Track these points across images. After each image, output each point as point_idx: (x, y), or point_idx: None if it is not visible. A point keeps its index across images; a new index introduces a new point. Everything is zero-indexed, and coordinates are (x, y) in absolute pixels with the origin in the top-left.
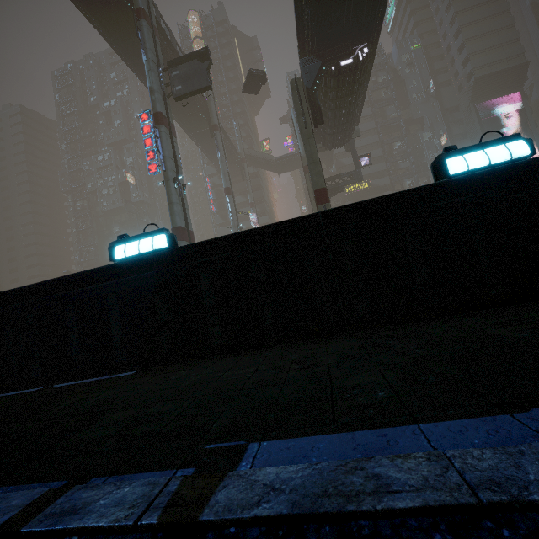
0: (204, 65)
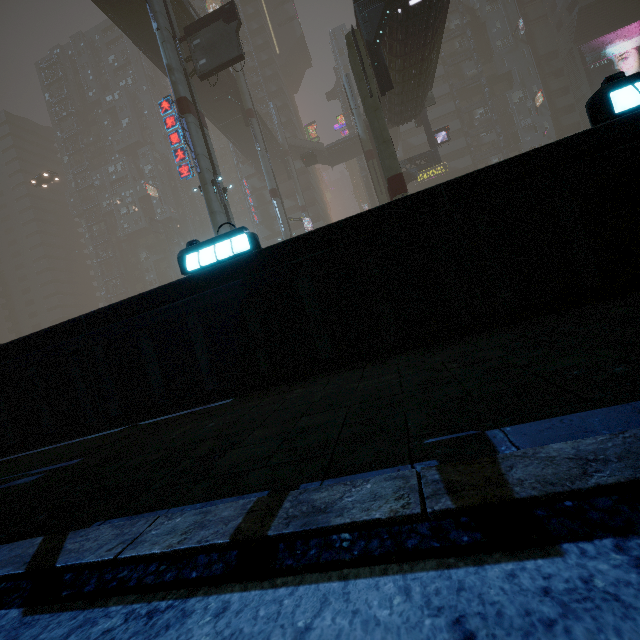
0: (231, 27)
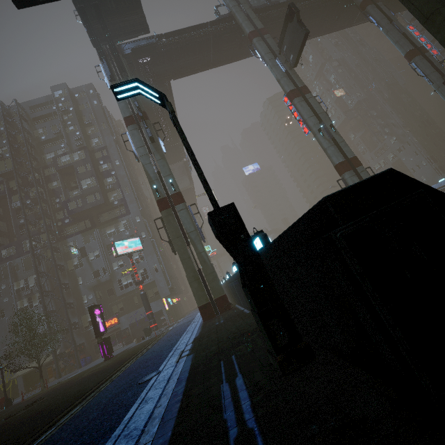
0: (294, 22)
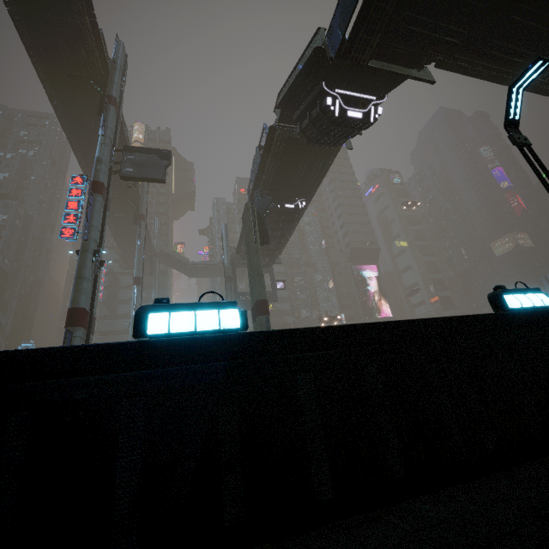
0: (163, 162)
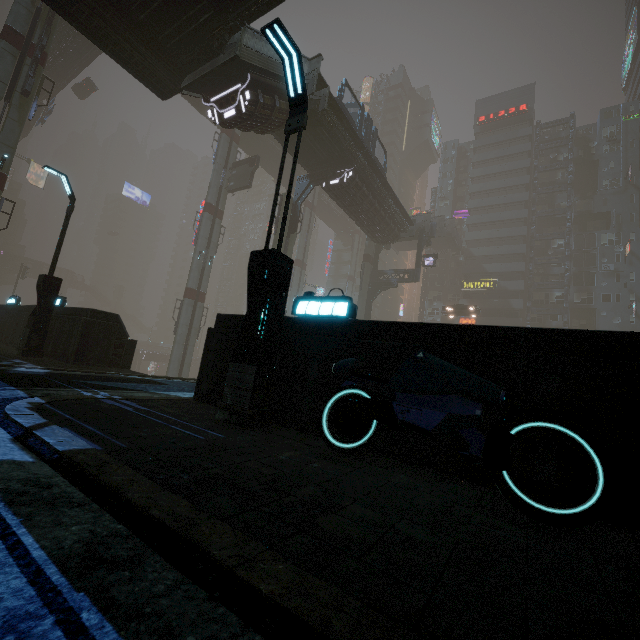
0: (250, 169)
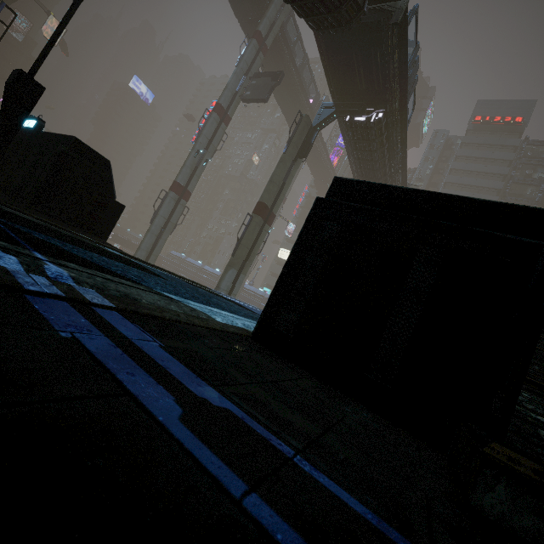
0: (272, 83)
